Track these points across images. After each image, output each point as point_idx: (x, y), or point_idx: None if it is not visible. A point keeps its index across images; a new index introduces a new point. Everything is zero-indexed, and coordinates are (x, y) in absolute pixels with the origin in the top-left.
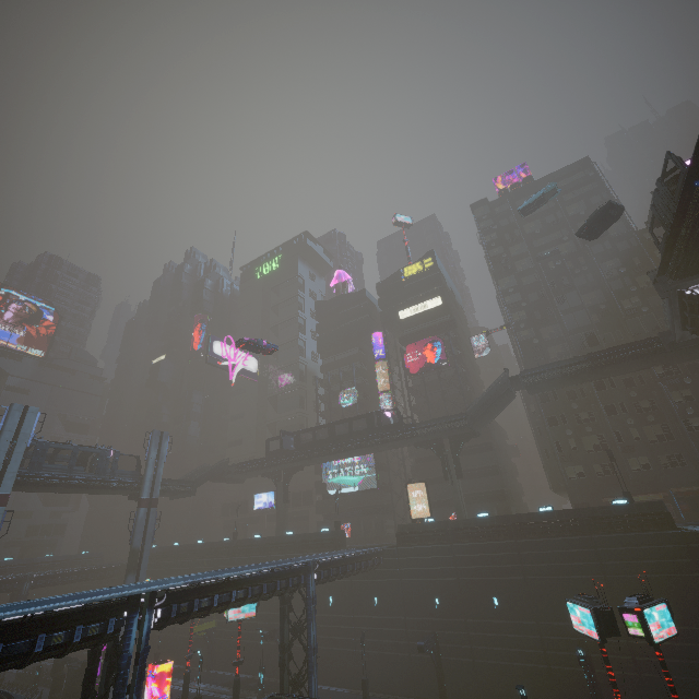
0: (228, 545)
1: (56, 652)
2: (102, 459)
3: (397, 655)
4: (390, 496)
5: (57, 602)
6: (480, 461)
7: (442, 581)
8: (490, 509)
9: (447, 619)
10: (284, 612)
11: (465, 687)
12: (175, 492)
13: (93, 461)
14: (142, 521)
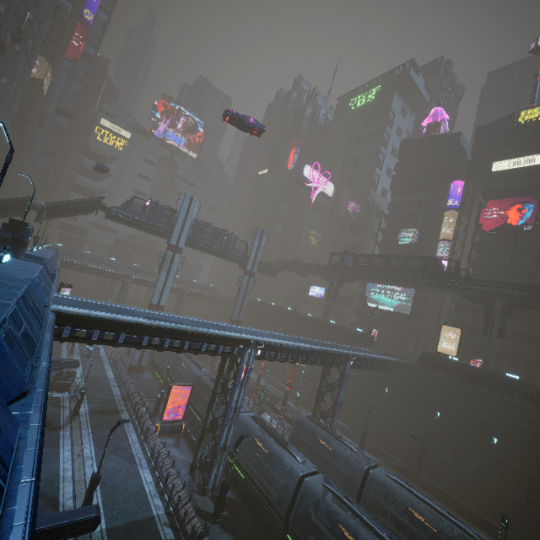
0: (290, 313)
1: (210, 353)
2: (227, 239)
3: (391, 428)
4: (418, 324)
5: (211, 328)
6: (526, 329)
7: (448, 405)
8: (518, 371)
9: (441, 429)
10: (324, 374)
11: (439, 473)
12: (265, 271)
13: (222, 238)
14: (245, 283)
